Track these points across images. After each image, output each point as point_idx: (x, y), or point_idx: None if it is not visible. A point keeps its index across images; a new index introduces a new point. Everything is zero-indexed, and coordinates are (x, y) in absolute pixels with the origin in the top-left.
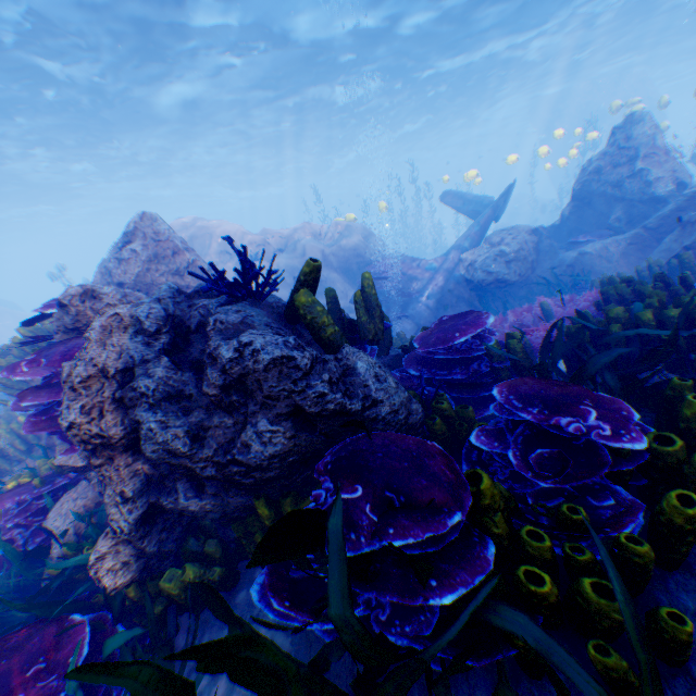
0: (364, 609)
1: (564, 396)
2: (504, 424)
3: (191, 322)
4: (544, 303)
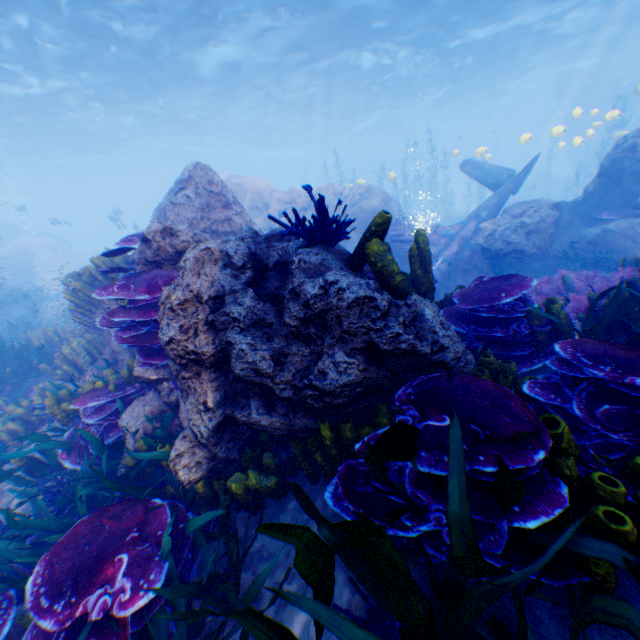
0: (433, 525)
1: (633, 358)
2: (560, 380)
3: (269, 261)
4: (566, 276)
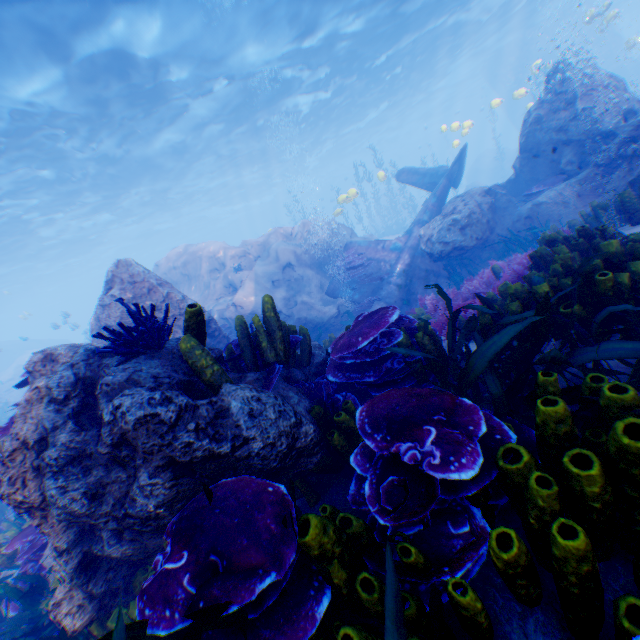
0: None
1: (417, 412)
2: None
3: (100, 381)
4: (495, 267)
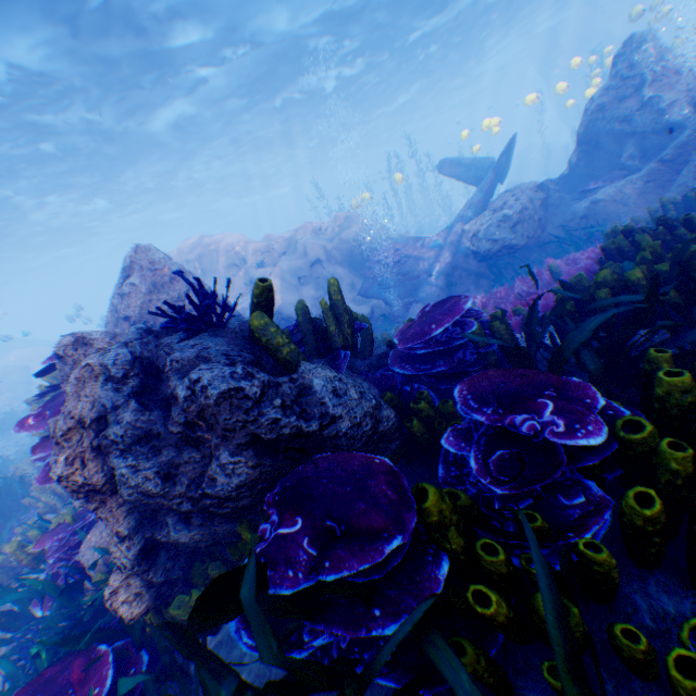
0: (331, 635)
1: (525, 388)
2: (472, 423)
3: (159, 361)
4: (552, 266)
